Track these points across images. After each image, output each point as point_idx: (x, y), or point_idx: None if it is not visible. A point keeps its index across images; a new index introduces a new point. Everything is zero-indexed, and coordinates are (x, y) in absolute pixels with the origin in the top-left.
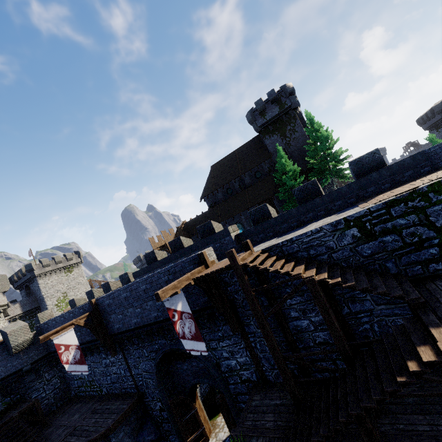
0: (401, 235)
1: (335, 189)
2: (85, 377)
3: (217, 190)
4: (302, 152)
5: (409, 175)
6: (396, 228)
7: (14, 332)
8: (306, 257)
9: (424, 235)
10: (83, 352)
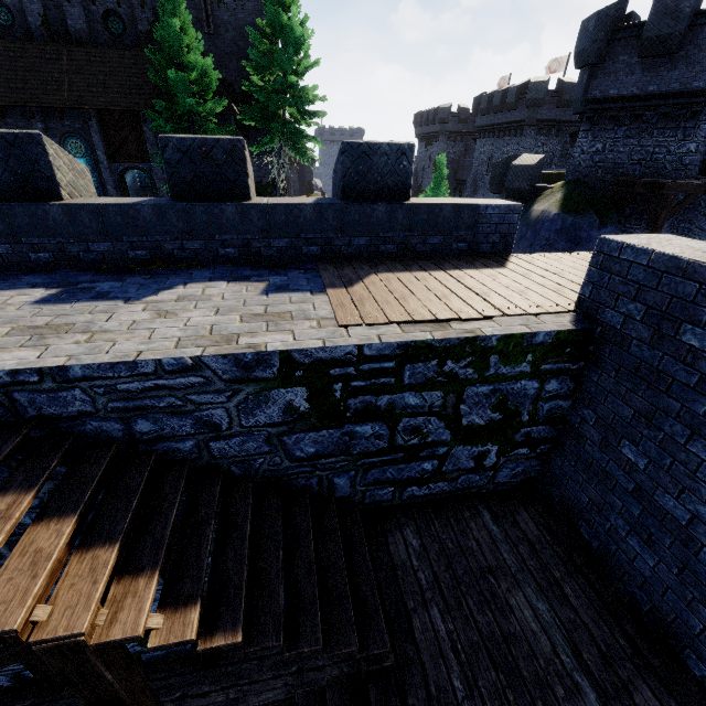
0: (395, 427)
1: (286, 201)
2: None
3: None
4: (245, 41)
5: (433, 245)
6: (394, 412)
7: None
8: (115, 442)
9: (433, 435)
10: None
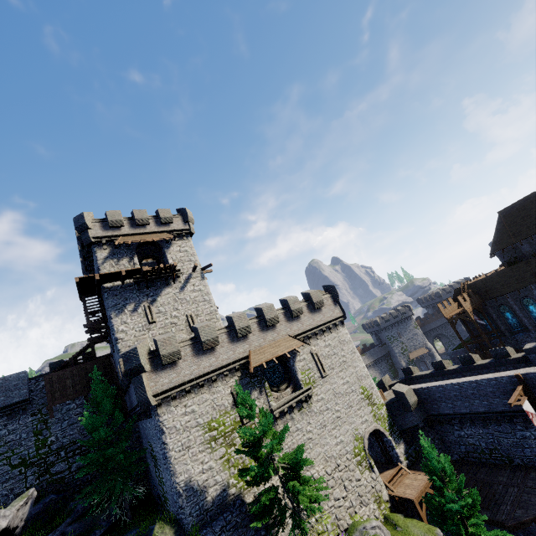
0: None
1: None
2: (482, 444)
3: (520, 242)
4: None
5: None
6: None
7: (407, 393)
8: None
9: None
10: (483, 420)
